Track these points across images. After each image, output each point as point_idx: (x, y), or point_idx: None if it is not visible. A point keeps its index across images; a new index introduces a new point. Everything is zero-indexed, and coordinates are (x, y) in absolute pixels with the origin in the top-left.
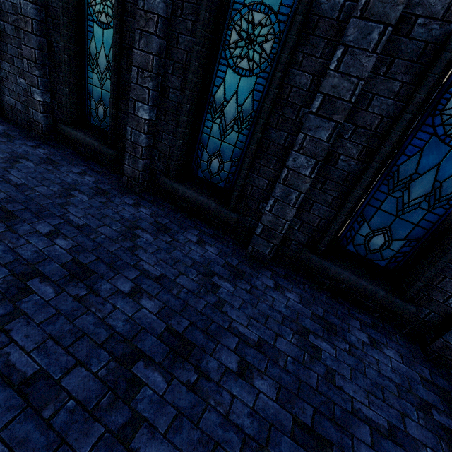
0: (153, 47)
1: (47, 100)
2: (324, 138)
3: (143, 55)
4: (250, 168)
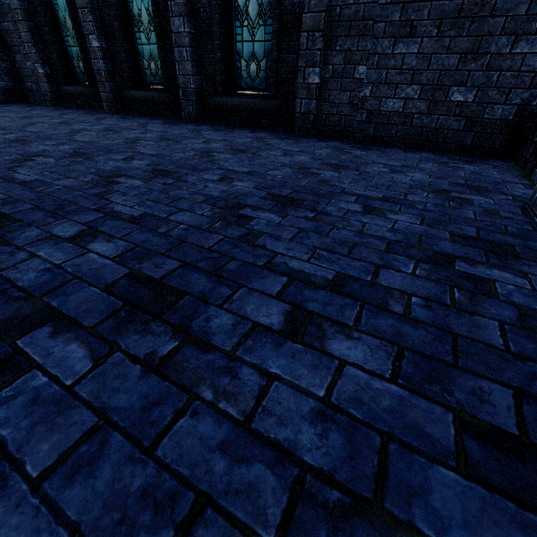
0: None
1: (48, 72)
2: None
3: None
4: (164, 52)
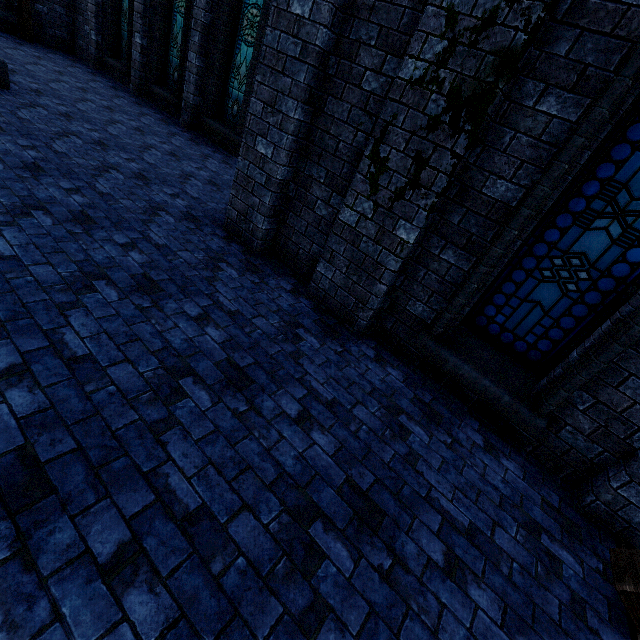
0: (141, 0)
1: (100, 41)
2: (197, 41)
3: (138, 5)
4: (183, 70)
